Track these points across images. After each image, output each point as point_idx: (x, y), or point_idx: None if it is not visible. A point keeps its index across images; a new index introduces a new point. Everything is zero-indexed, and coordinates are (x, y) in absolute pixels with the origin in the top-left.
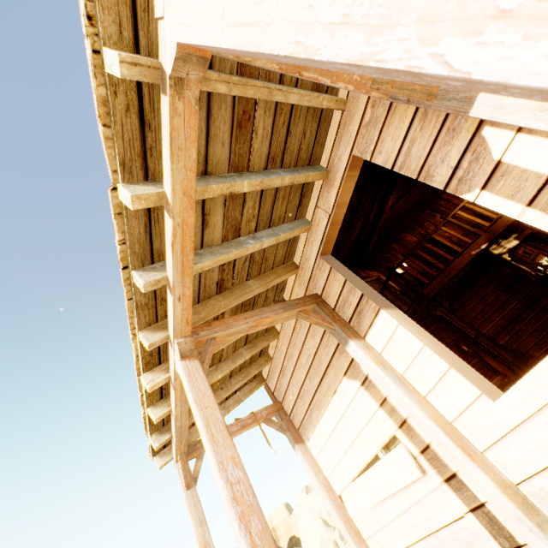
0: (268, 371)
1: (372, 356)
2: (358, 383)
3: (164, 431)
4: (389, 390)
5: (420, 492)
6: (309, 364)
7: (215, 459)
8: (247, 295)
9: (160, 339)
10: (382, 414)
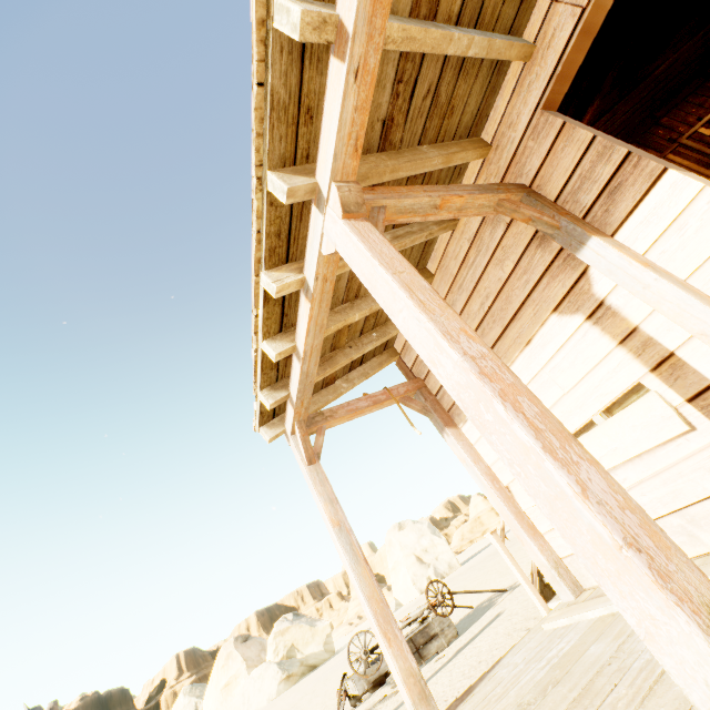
0: (405, 339)
1: (632, 256)
2: (580, 317)
3: (279, 387)
4: (661, 301)
5: (670, 459)
6: (485, 310)
7: (436, 328)
8: (422, 165)
9: (304, 187)
10: (620, 357)
